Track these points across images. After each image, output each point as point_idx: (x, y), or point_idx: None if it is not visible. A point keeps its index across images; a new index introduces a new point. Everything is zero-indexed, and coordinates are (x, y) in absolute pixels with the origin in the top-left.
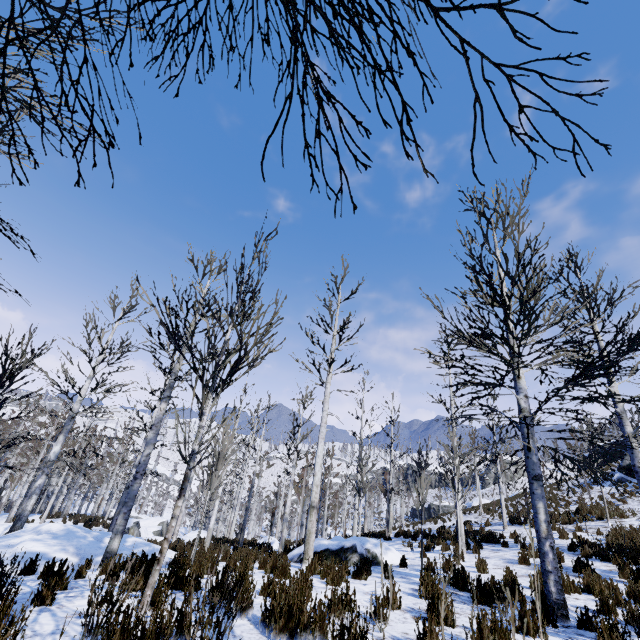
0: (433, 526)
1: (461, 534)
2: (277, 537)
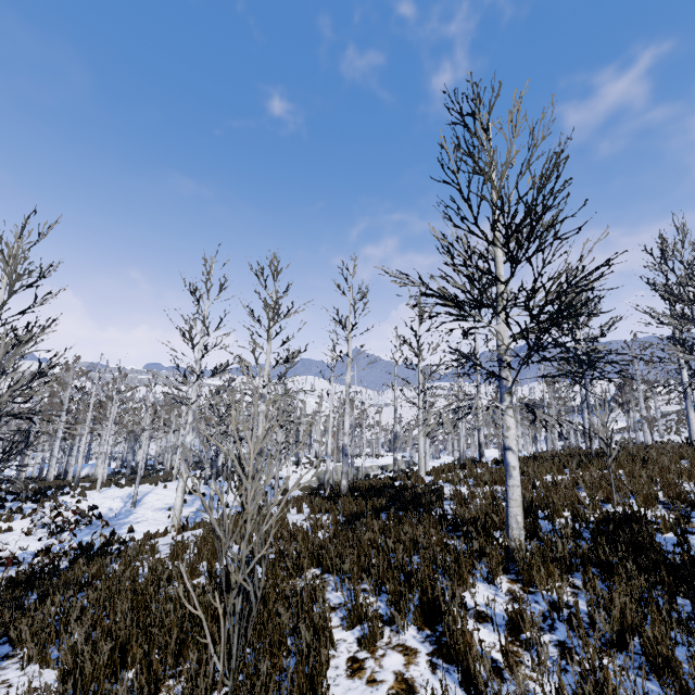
0: None
1: (648, 441)
2: None
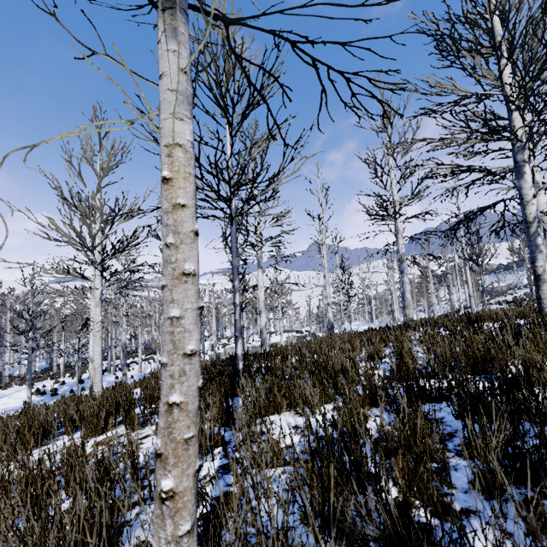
0: (505, 298)
1: None
2: (399, 321)
